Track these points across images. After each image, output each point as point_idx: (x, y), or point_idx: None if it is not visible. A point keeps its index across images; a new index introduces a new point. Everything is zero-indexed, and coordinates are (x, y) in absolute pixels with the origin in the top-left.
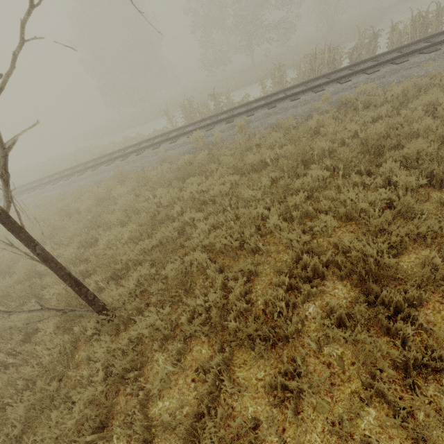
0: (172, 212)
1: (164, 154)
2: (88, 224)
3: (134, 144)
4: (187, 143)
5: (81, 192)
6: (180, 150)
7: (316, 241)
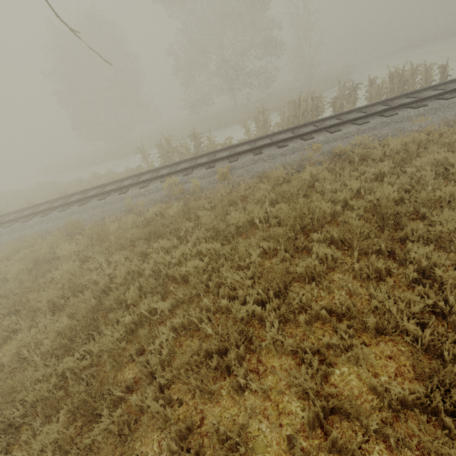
0: (126, 296)
1: (130, 202)
2: (9, 303)
3: (99, 185)
4: (160, 189)
5: (19, 246)
6: (151, 197)
7: (337, 370)
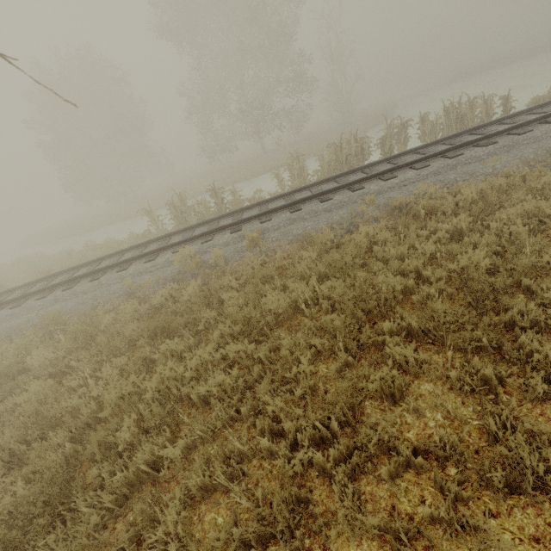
0: (118, 437)
1: (131, 283)
2: None
3: (92, 260)
4: (172, 263)
5: None
6: (160, 274)
7: None
